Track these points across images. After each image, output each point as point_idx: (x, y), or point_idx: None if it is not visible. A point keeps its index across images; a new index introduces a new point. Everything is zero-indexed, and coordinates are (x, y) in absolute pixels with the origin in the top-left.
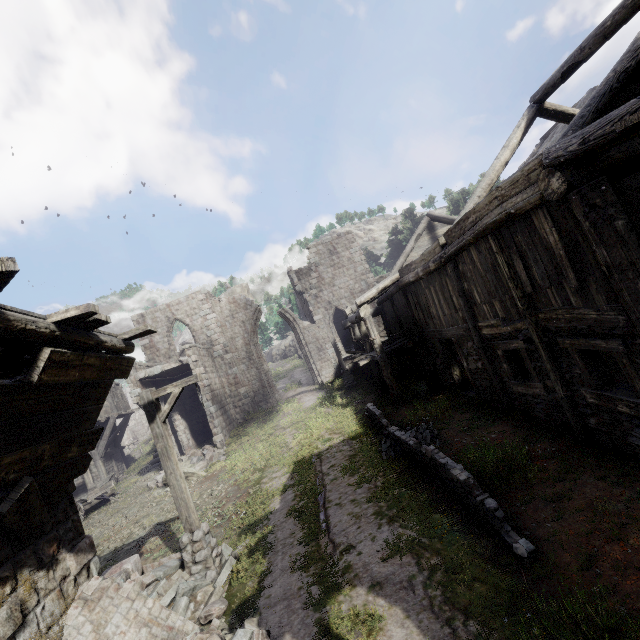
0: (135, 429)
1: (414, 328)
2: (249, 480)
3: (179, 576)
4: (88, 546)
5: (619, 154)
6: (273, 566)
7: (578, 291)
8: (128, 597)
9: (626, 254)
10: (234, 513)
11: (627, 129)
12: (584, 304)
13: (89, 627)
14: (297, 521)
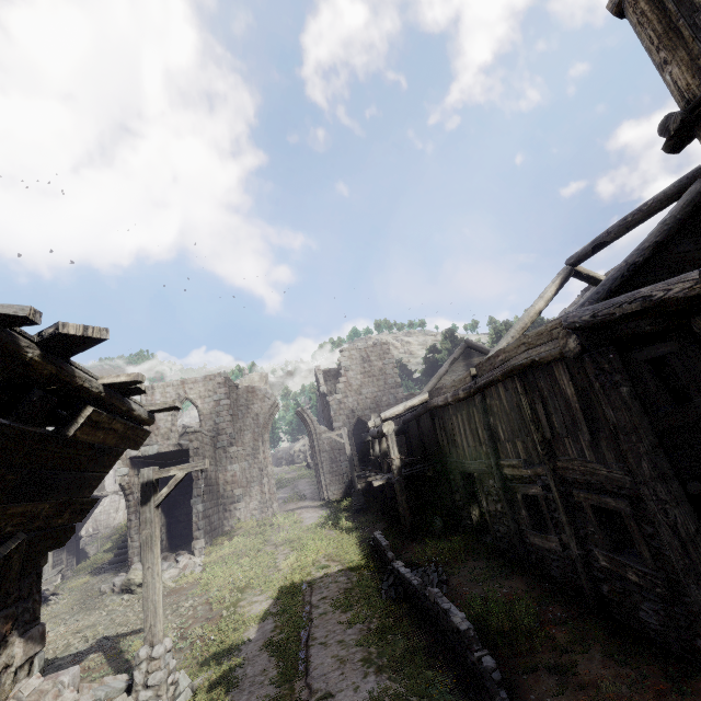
0: (99, 518)
1: (437, 455)
2: (224, 600)
3: (123, 700)
4: (39, 635)
5: (627, 330)
6: None
7: (591, 445)
8: None
9: (630, 418)
10: (200, 637)
11: (626, 314)
12: (596, 459)
13: None
14: (273, 657)
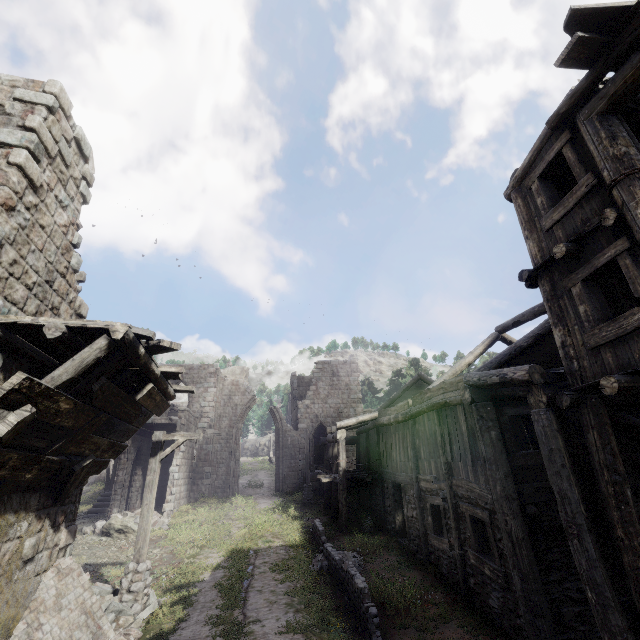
0: None
1: (378, 465)
2: (186, 553)
3: (112, 597)
4: (74, 532)
5: (506, 392)
6: (190, 617)
7: (473, 470)
8: (83, 585)
9: (493, 453)
10: (164, 574)
11: (495, 382)
12: (475, 480)
13: (54, 591)
14: (220, 593)
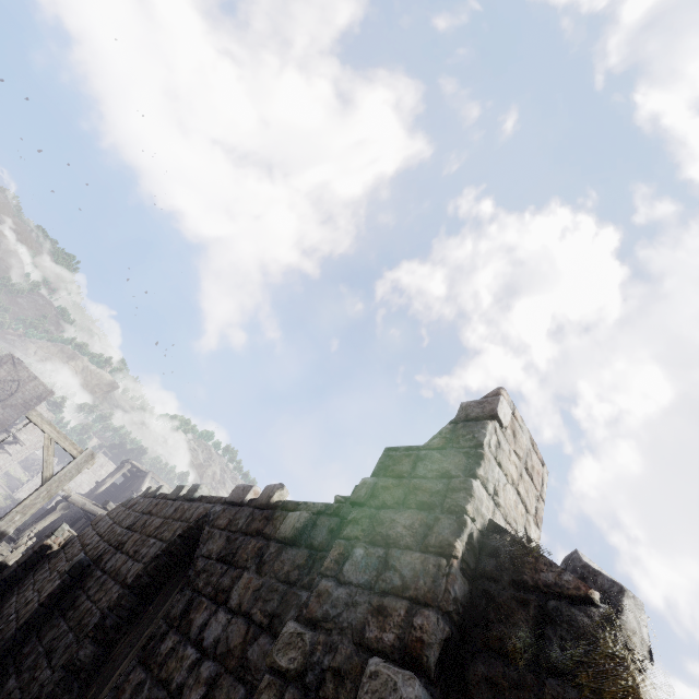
0: None
1: None
2: None
3: None
4: None
5: None
6: None
7: None
8: None
9: None
10: None
11: None
12: None
13: None
14: None
